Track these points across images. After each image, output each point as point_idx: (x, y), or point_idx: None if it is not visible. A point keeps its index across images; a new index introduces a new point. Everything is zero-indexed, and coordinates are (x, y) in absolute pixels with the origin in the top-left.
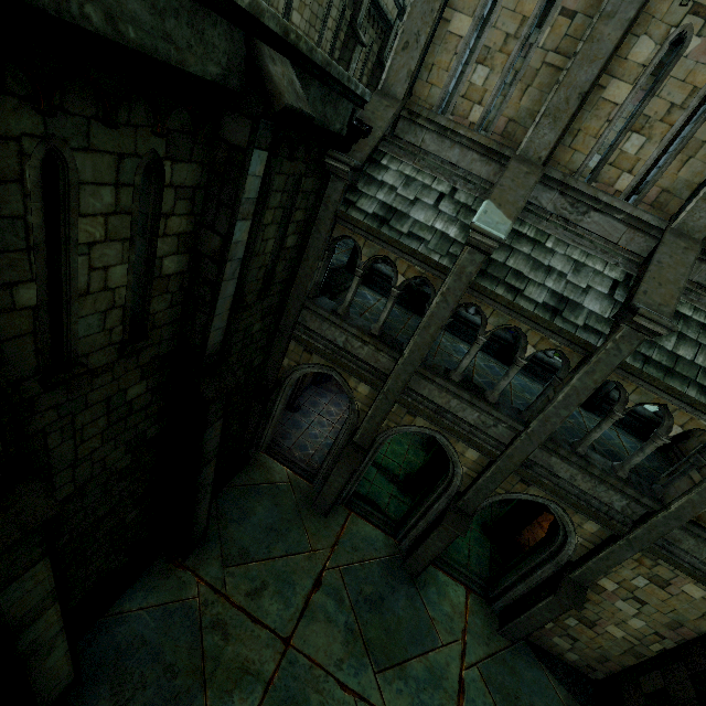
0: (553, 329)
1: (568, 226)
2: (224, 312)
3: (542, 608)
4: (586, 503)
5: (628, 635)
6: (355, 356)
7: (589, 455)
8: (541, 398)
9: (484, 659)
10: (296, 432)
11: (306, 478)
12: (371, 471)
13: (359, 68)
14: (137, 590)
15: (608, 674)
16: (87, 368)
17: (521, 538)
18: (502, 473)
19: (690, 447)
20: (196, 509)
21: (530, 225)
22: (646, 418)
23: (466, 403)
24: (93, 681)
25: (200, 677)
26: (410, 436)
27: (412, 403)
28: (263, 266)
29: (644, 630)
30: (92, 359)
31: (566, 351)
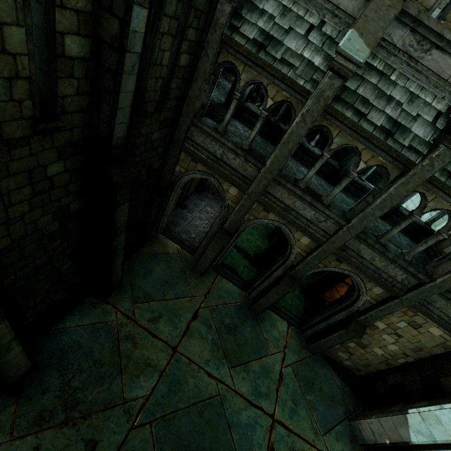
0: (384, 148)
1: (411, 62)
2: (126, 108)
3: (335, 336)
4: (378, 275)
5: (385, 354)
6: (229, 166)
7: (387, 244)
8: (361, 203)
9: (296, 362)
10: (183, 223)
11: (189, 252)
12: (232, 250)
13: None
14: (74, 315)
15: (367, 373)
16: (0, 135)
17: (323, 296)
18: (325, 254)
19: (444, 246)
20: (113, 265)
21: (380, 59)
22: (420, 226)
23: (307, 204)
24: (46, 367)
25: (118, 367)
26: (259, 230)
27: (267, 202)
28: (160, 78)
29: (397, 351)
30: (5, 128)
31: (389, 167)
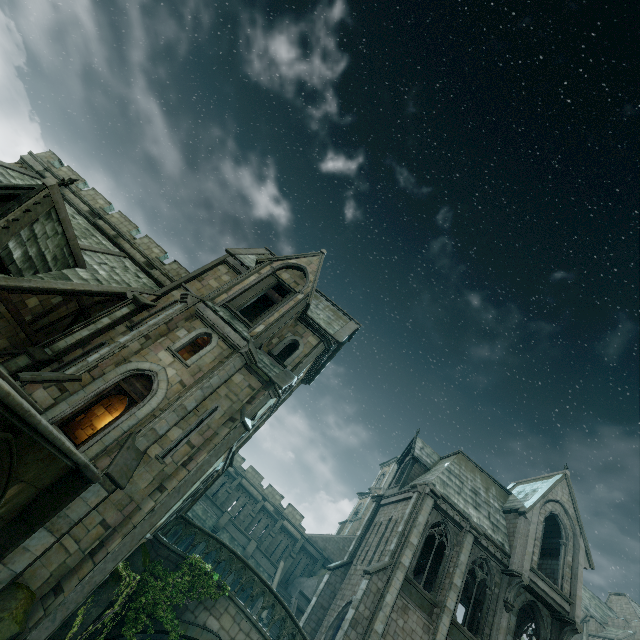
0: None
1: None
2: None
3: None
4: None
5: None
6: None
7: None
8: None
9: None
10: None
11: None
12: None
13: (237, 509)
14: None
15: None
16: None
17: None
18: None
19: None
20: None
21: None
22: None
23: None
24: None
25: None
26: None
27: None
28: None
29: None
30: None
31: None
